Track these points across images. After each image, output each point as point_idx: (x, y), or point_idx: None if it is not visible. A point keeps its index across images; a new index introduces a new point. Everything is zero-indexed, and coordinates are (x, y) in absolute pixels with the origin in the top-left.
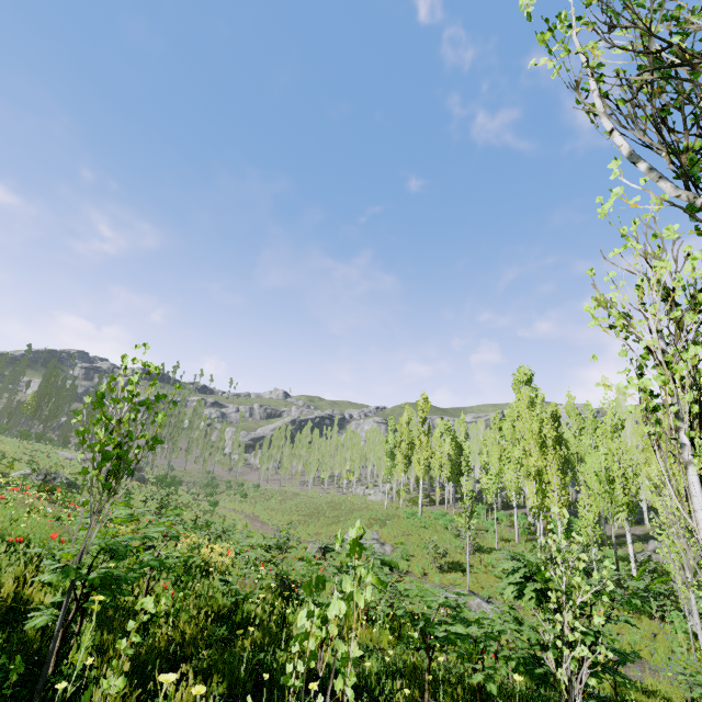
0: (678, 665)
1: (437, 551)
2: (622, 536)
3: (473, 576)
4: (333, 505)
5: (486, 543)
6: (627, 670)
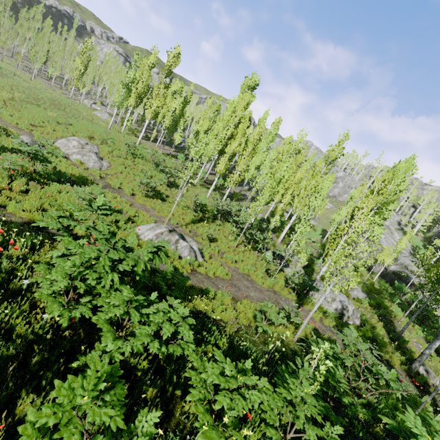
0: (288, 308)
1: (149, 184)
2: (242, 195)
3: (168, 205)
4: (58, 104)
5: (178, 180)
6: (249, 291)
